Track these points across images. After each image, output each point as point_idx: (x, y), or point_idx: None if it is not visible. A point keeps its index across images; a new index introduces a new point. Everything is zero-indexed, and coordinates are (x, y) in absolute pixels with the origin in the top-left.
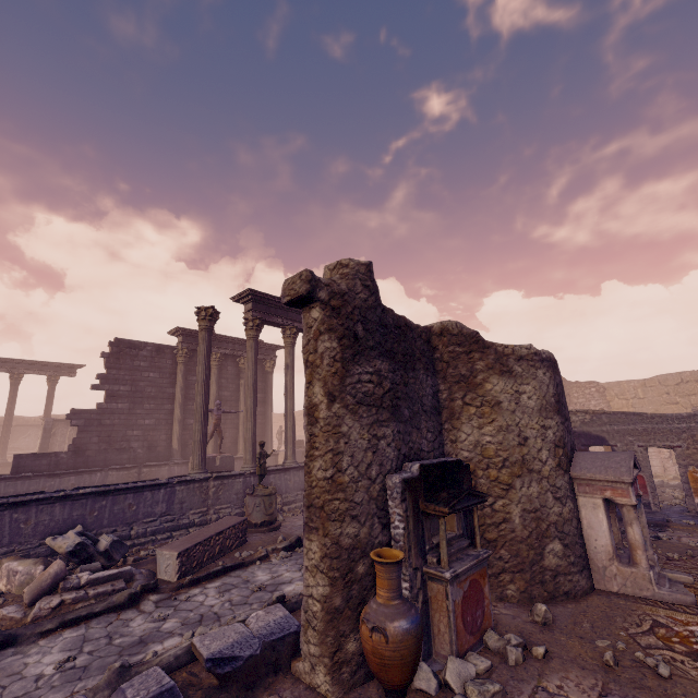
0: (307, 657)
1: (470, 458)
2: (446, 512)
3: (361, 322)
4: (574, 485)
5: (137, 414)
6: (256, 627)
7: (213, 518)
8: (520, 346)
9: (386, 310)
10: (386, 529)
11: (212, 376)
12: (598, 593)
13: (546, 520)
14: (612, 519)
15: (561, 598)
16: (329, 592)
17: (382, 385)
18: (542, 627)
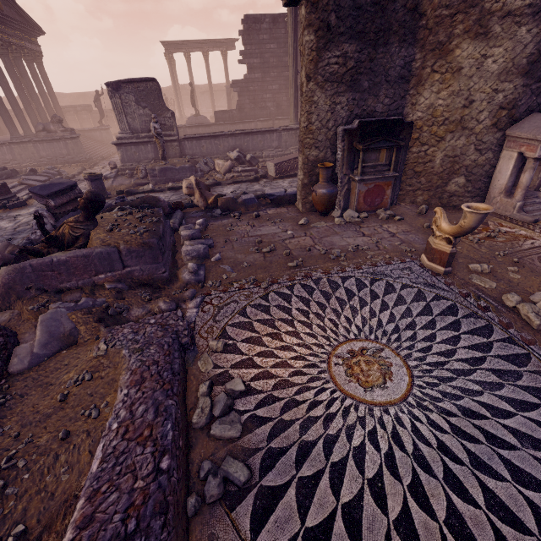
0: (297, 200)
1: (422, 118)
2: (360, 148)
3: (335, 11)
4: (505, 142)
5: (267, 82)
6: (289, 191)
7: None
8: None
9: None
10: (334, 155)
11: None
12: None
13: (461, 164)
14: (537, 171)
15: (449, 208)
16: (303, 178)
17: (346, 65)
18: (416, 214)
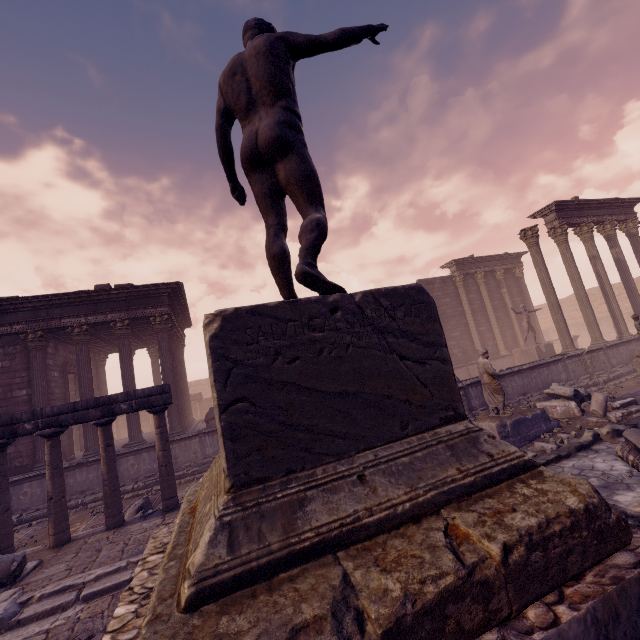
0: None
1: None
2: None
3: None
4: None
5: (448, 330)
6: None
7: (600, 381)
8: None
9: None
10: None
11: (482, 292)
12: None
13: None
14: None
15: None
16: None
17: None
18: None
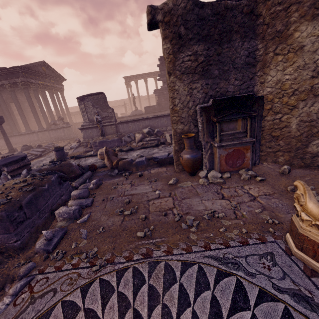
0: (174, 161)
1: (271, 92)
2: (215, 120)
3: (183, 24)
4: None
5: None
6: (171, 154)
7: None
8: None
9: (206, 5)
10: (196, 127)
11: None
12: None
13: None
14: None
15: (314, 167)
16: (174, 145)
17: (197, 60)
18: (279, 174)
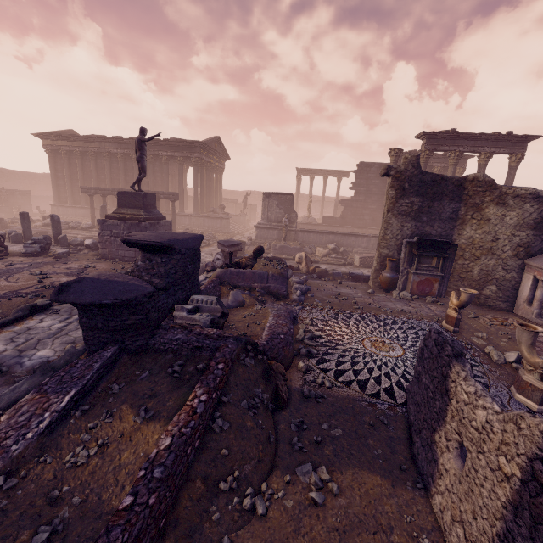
0: (370, 279)
1: (465, 243)
2: (416, 253)
3: (408, 182)
4: (525, 267)
5: (368, 203)
6: (366, 274)
7: None
8: (522, 188)
9: (428, 174)
10: (399, 255)
11: None
12: (509, 313)
13: (493, 276)
14: None
15: (485, 307)
16: (376, 265)
17: (412, 207)
18: None
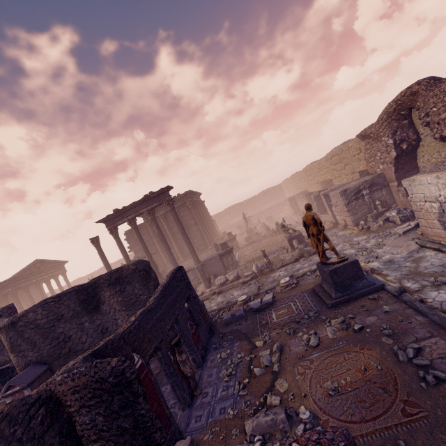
0: None
1: None
2: None
3: None
4: None
5: None
6: None
7: None
8: None
9: None
10: None
11: (164, 226)
12: None
13: None
14: None
15: None
16: None
17: None
18: None
